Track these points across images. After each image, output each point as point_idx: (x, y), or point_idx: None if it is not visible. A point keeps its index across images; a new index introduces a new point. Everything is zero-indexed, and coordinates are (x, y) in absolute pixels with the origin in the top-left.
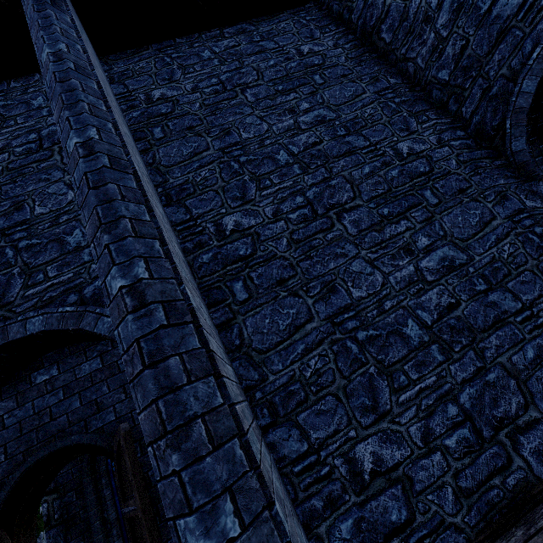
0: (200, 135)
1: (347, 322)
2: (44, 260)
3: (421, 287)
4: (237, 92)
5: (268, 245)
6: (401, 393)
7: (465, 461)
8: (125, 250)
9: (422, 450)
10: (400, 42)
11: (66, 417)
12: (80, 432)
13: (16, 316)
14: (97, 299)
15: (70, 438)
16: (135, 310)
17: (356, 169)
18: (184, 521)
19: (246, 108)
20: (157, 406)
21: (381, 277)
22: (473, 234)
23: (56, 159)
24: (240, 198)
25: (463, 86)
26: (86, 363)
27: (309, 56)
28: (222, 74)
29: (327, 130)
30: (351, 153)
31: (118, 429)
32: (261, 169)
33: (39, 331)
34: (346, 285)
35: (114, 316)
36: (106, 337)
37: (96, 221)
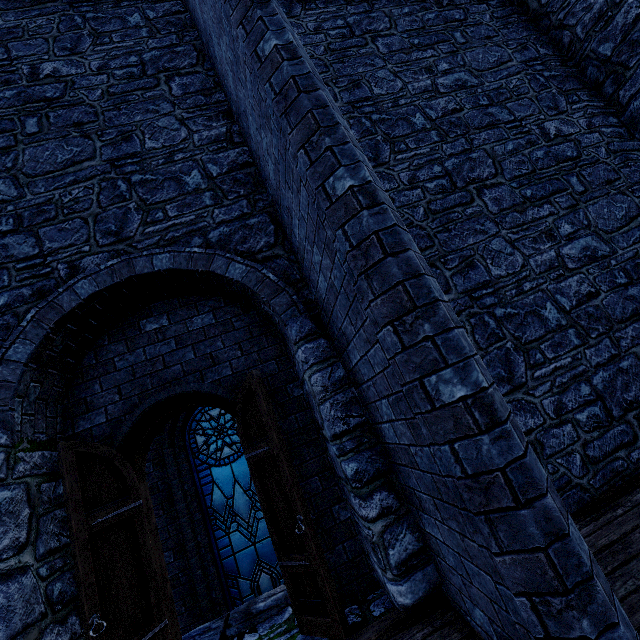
0: (326, 84)
1: (485, 298)
2: (162, 198)
3: (561, 273)
4: (367, 40)
5: (404, 212)
6: (537, 369)
7: (594, 434)
8: (348, 155)
9: (554, 420)
10: (559, 5)
11: (180, 366)
12: (196, 382)
13: (138, 251)
14: (223, 245)
15: (189, 385)
16: (368, 208)
17: (499, 144)
18: (437, 376)
19: (377, 59)
20: (405, 286)
21: (521, 259)
22: (617, 227)
23: (163, 89)
24: (373, 159)
25: (627, 65)
26: (197, 317)
27: (449, 8)
28: (349, 16)
29: (468, 97)
30: (494, 126)
31: (249, 375)
32: (396, 130)
33: (167, 268)
34: (485, 262)
35: (338, 216)
36: (235, 284)
37: (311, 125)
